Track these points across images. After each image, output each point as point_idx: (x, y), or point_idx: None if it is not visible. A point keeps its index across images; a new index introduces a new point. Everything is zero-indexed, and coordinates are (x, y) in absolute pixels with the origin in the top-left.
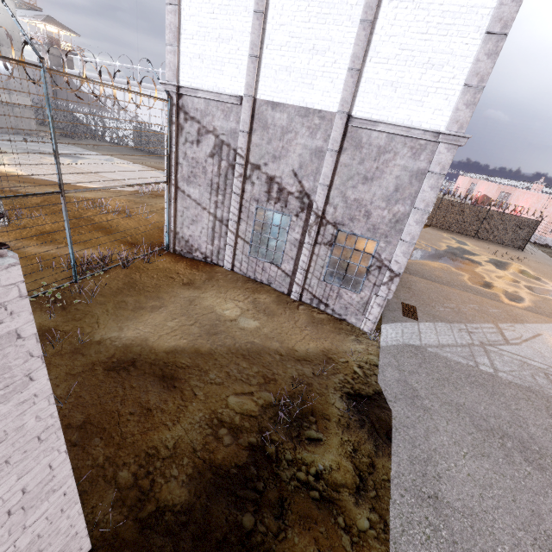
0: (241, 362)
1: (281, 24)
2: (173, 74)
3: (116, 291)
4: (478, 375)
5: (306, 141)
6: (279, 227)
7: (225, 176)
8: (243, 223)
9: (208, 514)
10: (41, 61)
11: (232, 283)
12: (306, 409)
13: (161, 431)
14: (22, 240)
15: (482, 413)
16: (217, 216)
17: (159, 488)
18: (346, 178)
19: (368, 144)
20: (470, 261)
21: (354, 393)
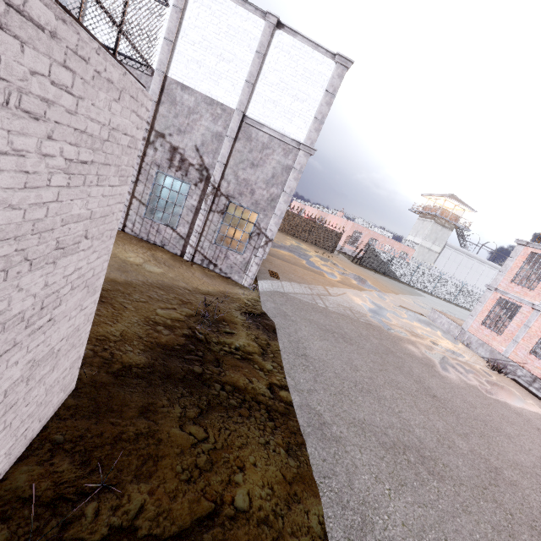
0: (158, 291)
1: (196, 26)
2: None
3: None
4: (318, 308)
5: (209, 125)
6: (179, 193)
7: None
8: (141, 185)
9: (167, 367)
10: None
11: (127, 240)
12: (219, 318)
13: (104, 327)
14: None
15: (322, 323)
16: None
17: (120, 357)
18: (238, 161)
19: (256, 139)
20: (305, 254)
21: (249, 312)
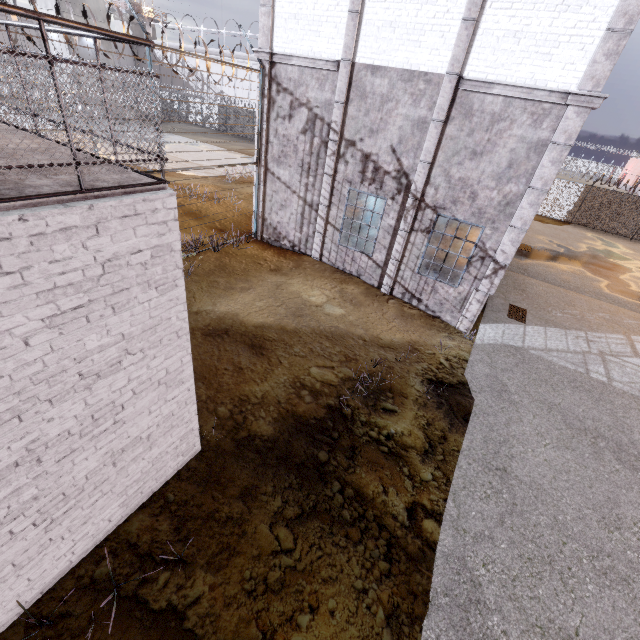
0: (324, 342)
1: None
2: (267, 40)
3: (209, 272)
4: (585, 381)
5: (408, 111)
6: (373, 212)
7: (317, 155)
8: (334, 208)
9: (289, 446)
10: (147, 37)
11: (319, 272)
12: (384, 386)
13: (251, 385)
14: None
15: (579, 415)
16: (307, 200)
17: (250, 423)
18: (451, 154)
19: (480, 111)
20: (616, 266)
21: (436, 380)
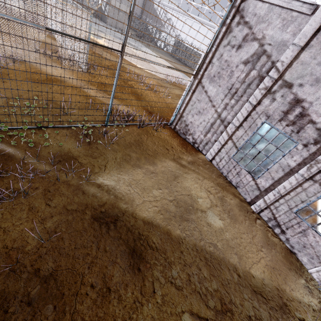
0: (202, 268)
1: None
2: None
3: (127, 145)
4: None
5: None
6: (277, 147)
7: (248, 84)
8: (242, 130)
9: None
10: None
11: (208, 173)
12: None
13: None
14: (89, 84)
15: None
16: (221, 115)
17: None
18: None
19: None
20: None
21: None
